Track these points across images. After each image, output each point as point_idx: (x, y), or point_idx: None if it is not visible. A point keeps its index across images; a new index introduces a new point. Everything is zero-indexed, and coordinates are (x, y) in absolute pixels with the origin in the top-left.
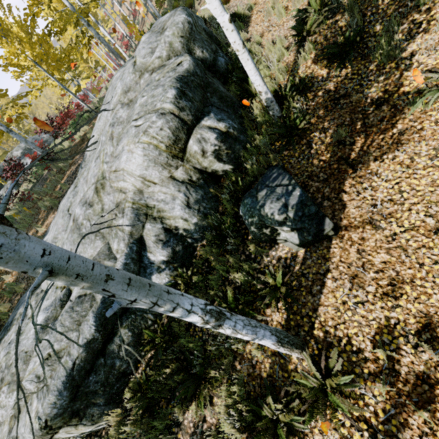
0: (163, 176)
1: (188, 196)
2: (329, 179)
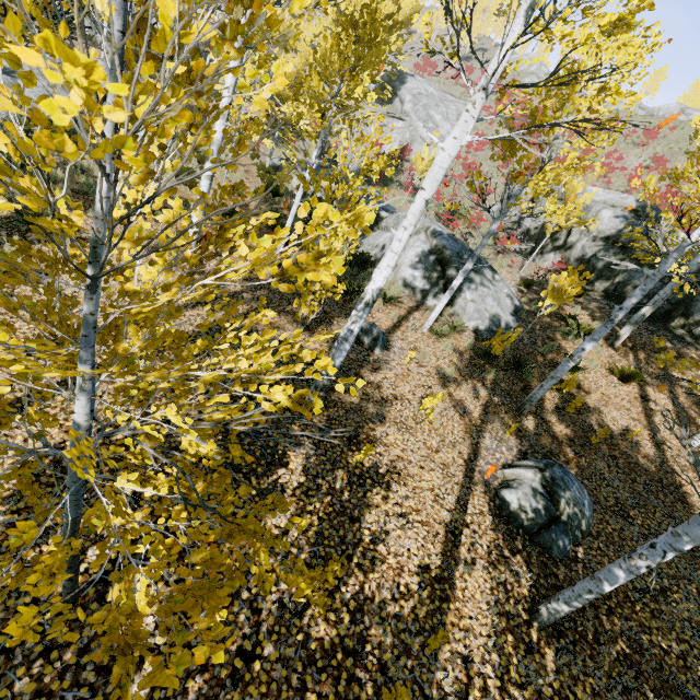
0: None
1: None
2: None
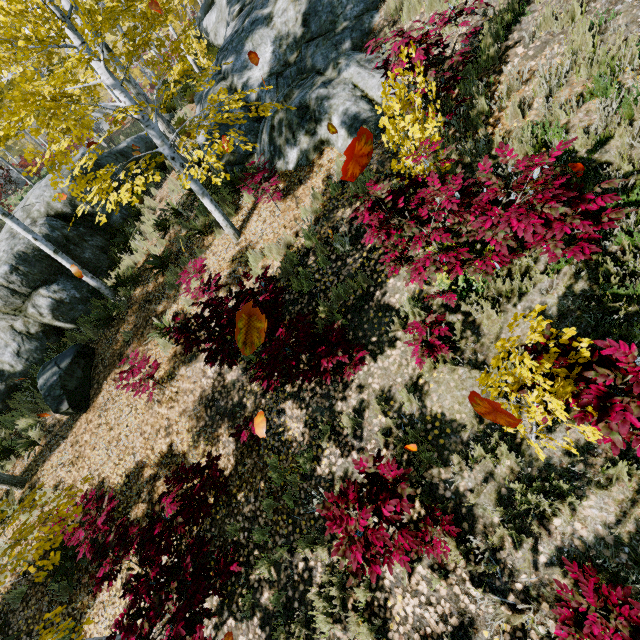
0: (3, 324)
1: (21, 346)
2: (108, 367)
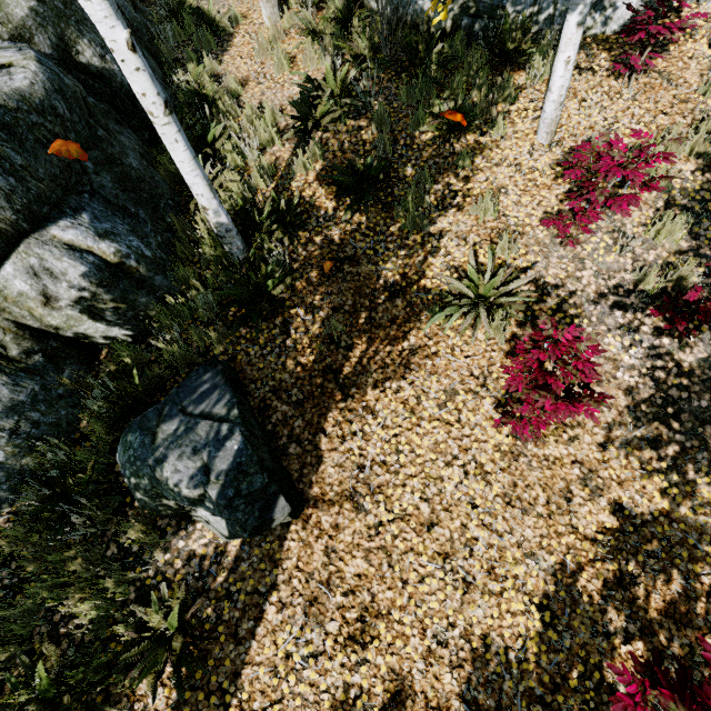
0: None
1: None
2: (306, 403)
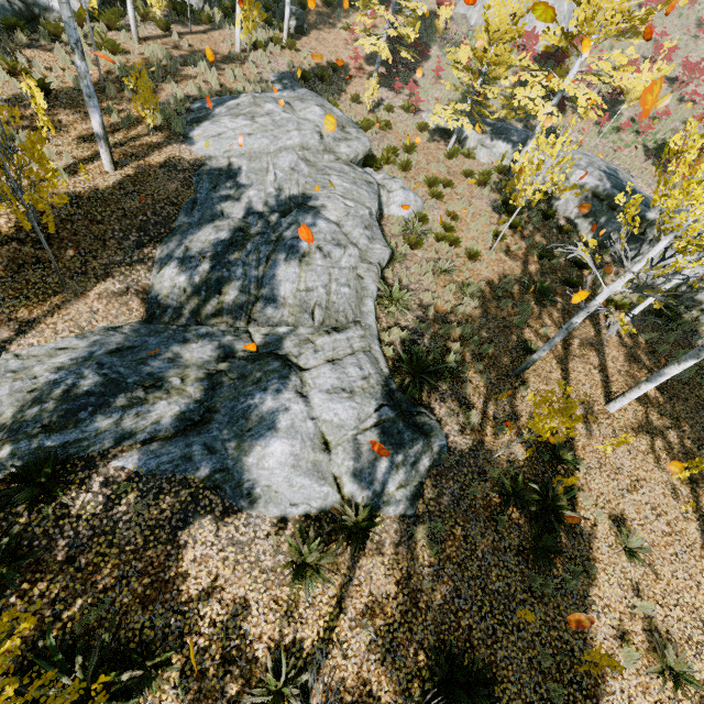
0: None
1: None
2: (309, 27)
